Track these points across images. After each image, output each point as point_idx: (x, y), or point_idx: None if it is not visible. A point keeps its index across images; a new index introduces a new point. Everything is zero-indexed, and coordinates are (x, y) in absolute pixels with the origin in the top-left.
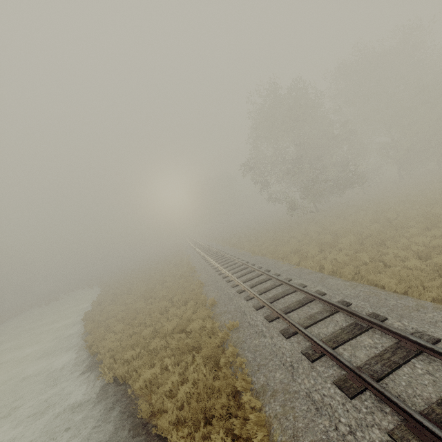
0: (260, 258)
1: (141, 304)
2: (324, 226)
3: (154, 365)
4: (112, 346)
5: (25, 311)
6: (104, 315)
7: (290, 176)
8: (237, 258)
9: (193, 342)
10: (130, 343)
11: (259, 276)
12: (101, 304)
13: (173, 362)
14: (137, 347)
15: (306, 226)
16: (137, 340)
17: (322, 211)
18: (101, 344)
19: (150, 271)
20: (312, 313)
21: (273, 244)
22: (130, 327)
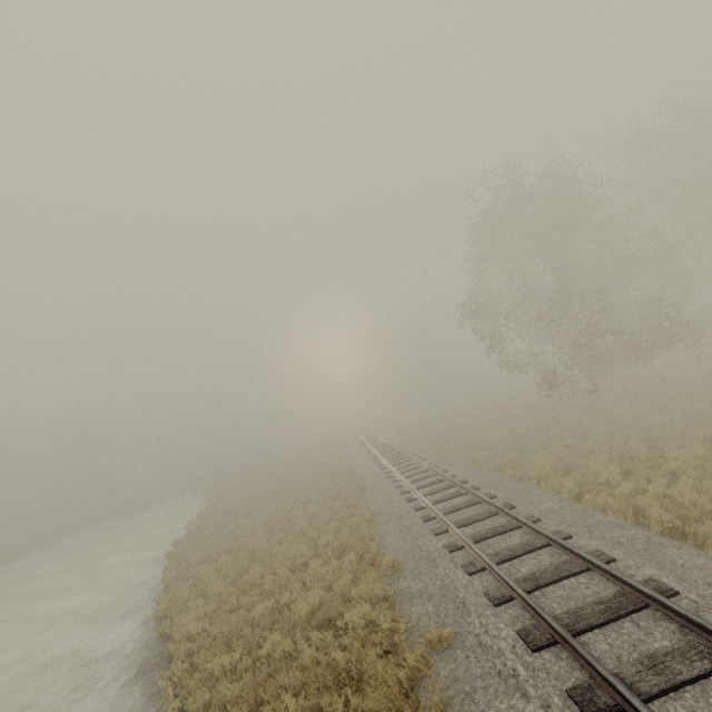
0: (488, 475)
1: (262, 543)
2: (621, 421)
3: (262, 702)
4: (195, 629)
5: (97, 523)
6: (198, 555)
7: (543, 324)
8: (443, 471)
9: (347, 661)
10: (227, 631)
11: (491, 516)
12: (200, 530)
13: (300, 707)
14: (237, 646)
15: (576, 418)
16: (240, 626)
17: (608, 391)
18: (178, 619)
19: (288, 476)
20: (655, 652)
21: (512, 449)
22: (234, 589)
